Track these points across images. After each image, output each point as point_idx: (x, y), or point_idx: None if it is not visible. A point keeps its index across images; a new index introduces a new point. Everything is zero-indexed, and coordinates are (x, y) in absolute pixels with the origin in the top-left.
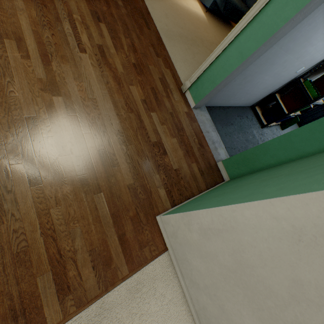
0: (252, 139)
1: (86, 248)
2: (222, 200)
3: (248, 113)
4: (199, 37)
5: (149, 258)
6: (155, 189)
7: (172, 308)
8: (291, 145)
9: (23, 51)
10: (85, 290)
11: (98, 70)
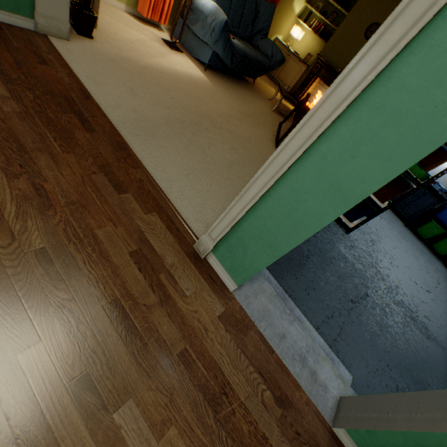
0: (345, 267)
1: None
2: None
3: None
4: (205, 113)
5: None
6: None
7: None
8: None
9: None
10: None
11: None
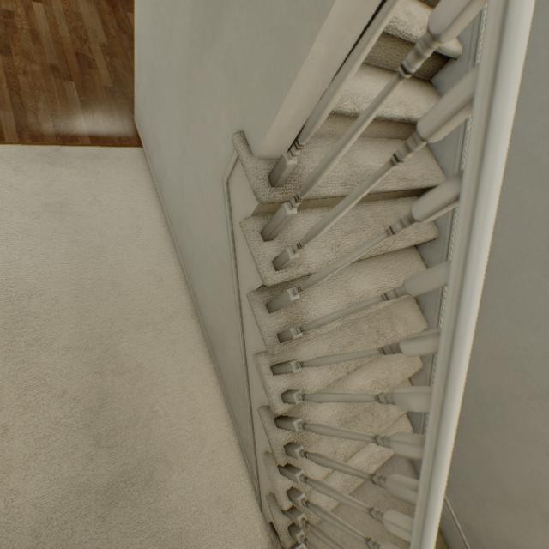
0: None
1: (49, 112)
2: None
3: None
4: None
5: (118, 144)
6: None
7: (136, 187)
8: None
9: None
10: (43, 135)
11: None
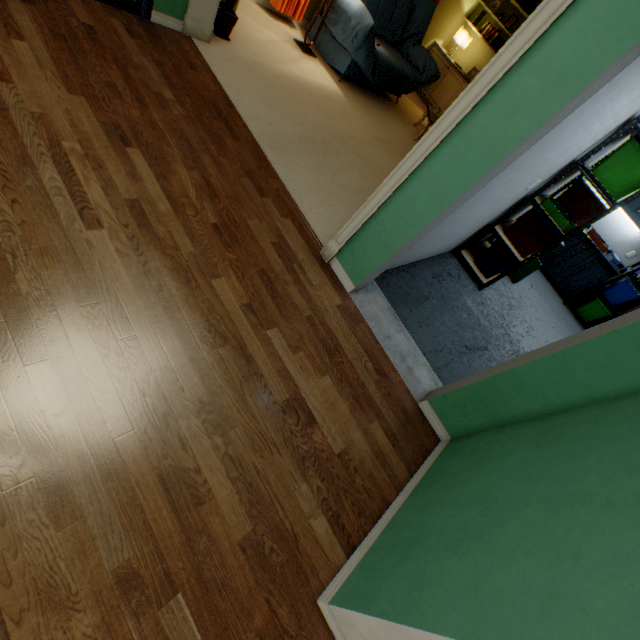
0: (468, 319)
1: None
2: (479, 591)
3: (450, 266)
4: (337, 134)
5: None
6: (304, 524)
7: None
8: (569, 375)
9: None
10: None
11: (135, 262)
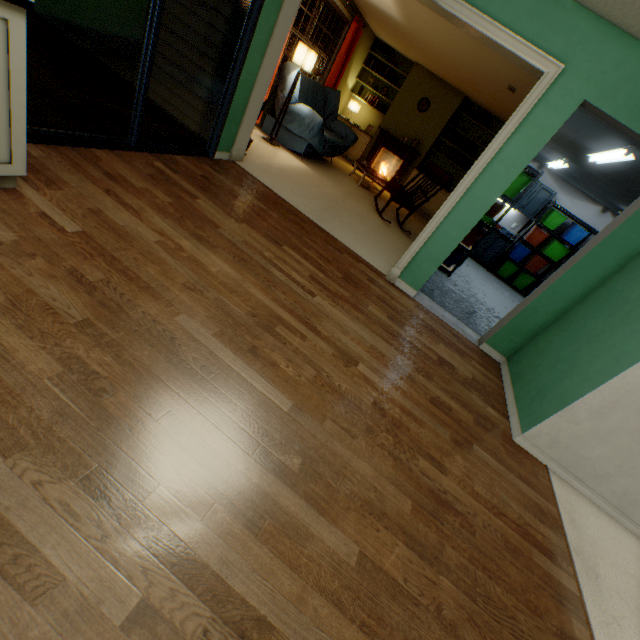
0: (456, 296)
1: (520, 507)
2: (589, 377)
3: None
4: (330, 199)
5: (549, 484)
6: (486, 411)
7: (599, 520)
8: (558, 295)
9: (294, 331)
10: (557, 546)
11: (340, 308)
